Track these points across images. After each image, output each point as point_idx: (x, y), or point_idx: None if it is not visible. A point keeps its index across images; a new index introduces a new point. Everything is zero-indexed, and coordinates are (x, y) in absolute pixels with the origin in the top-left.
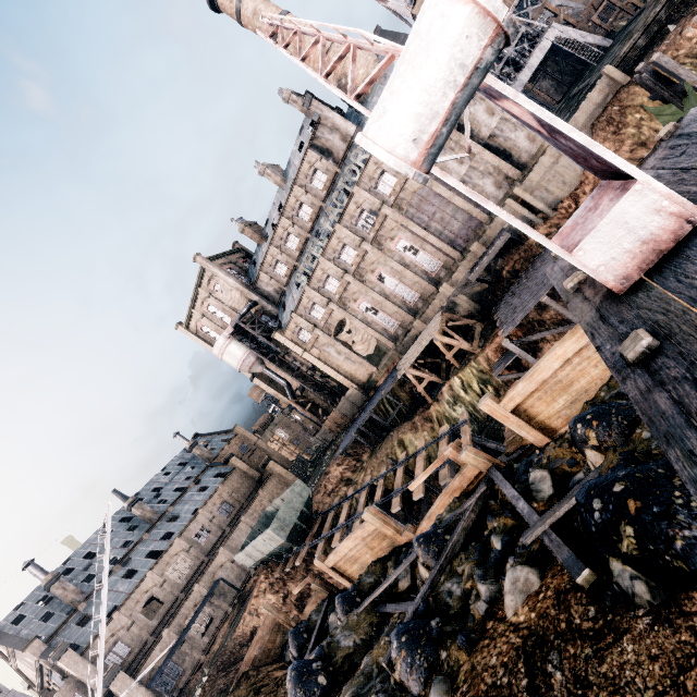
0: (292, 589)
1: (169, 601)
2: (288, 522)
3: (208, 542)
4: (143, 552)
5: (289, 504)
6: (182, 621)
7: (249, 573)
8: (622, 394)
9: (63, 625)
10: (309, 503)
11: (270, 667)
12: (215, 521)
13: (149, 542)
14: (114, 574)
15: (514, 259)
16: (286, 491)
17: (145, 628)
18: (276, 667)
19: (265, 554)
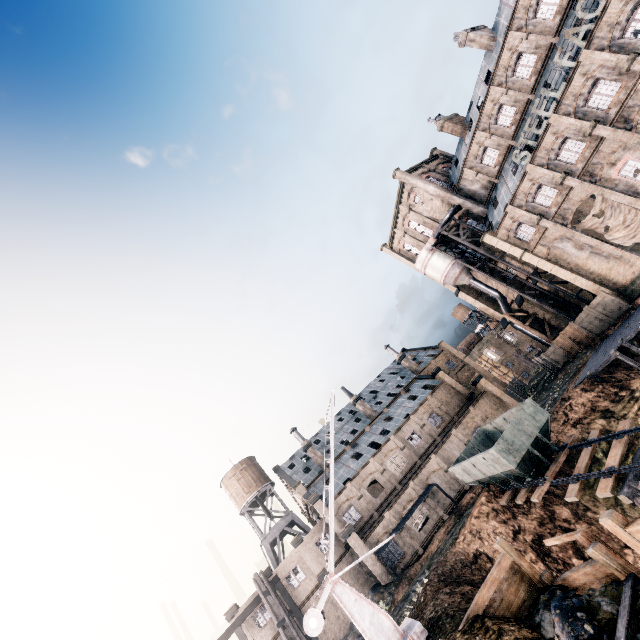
0: (525, 526)
1: (388, 488)
2: (517, 446)
3: (420, 447)
4: (366, 441)
5: (517, 426)
6: (400, 510)
7: (463, 487)
8: None
9: (316, 480)
10: (546, 430)
11: (517, 630)
12: (425, 428)
13: (370, 434)
14: (346, 453)
15: None
16: (511, 411)
17: (370, 504)
18: (526, 635)
19: (486, 476)
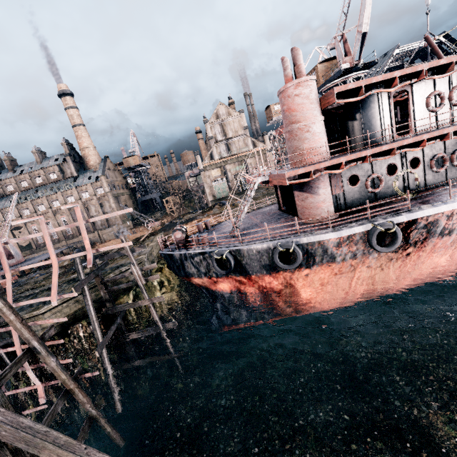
0: None
1: None
2: None
3: None
4: None
5: None
6: None
7: None
8: None
9: None
10: None
11: None
12: None
13: None
14: None
15: None
16: None
17: None
18: None
19: None
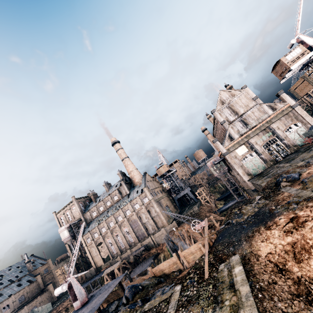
0: None
1: None
2: None
3: (6, 312)
4: None
5: (42, 311)
6: None
7: None
8: None
9: None
10: None
11: None
12: (14, 303)
13: None
14: None
15: (146, 253)
16: (45, 305)
17: None
18: None
19: None
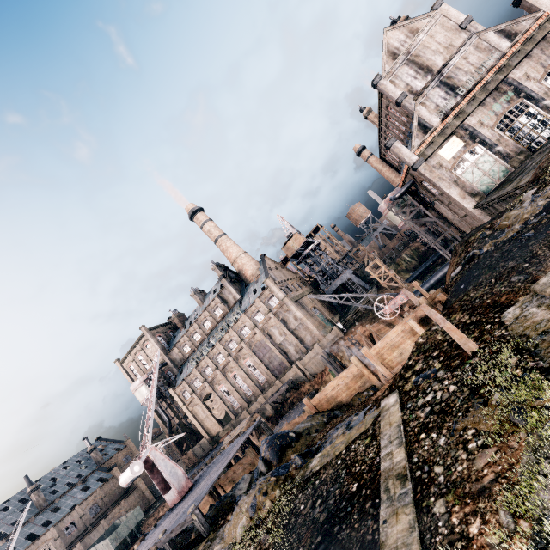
0: None
1: None
2: (121, 535)
3: (72, 536)
4: (25, 533)
5: (126, 523)
6: None
7: None
8: (190, 526)
9: None
10: (140, 524)
11: None
12: (83, 518)
13: (32, 525)
14: None
15: (294, 396)
16: (131, 512)
17: None
18: None
19: None
